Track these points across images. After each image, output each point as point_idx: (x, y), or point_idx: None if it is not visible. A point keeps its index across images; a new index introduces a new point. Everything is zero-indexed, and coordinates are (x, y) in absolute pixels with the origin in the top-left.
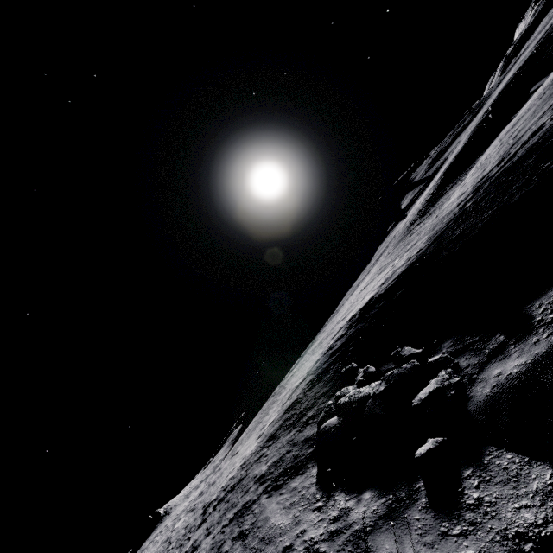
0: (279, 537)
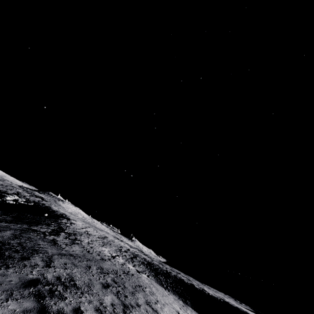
0: None
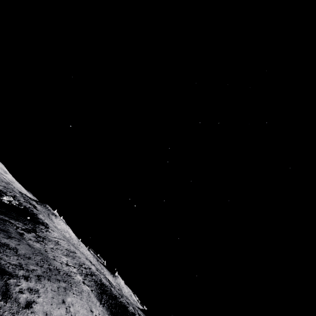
0: (1, 188)
